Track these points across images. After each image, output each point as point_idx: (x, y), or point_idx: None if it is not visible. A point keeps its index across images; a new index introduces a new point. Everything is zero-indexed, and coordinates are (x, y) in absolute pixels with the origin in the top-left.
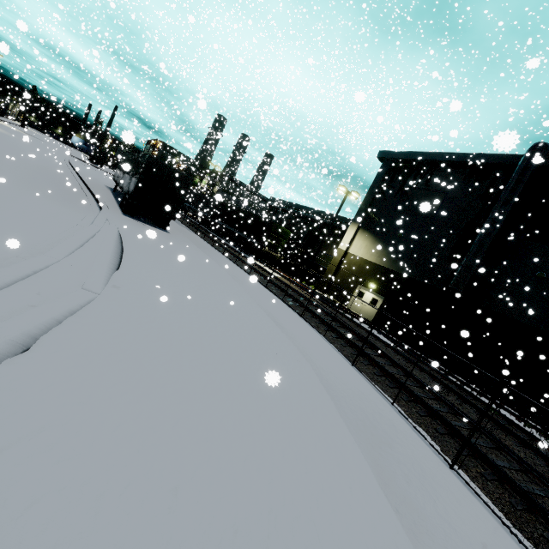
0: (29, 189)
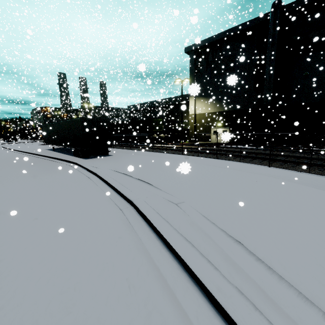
0: (36, 174)
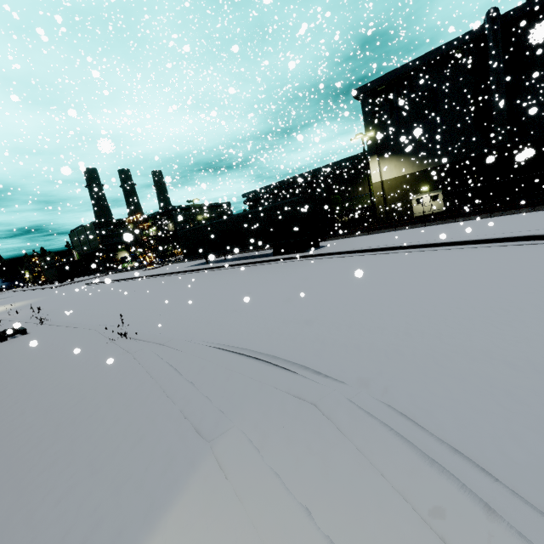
0: (294, 269)
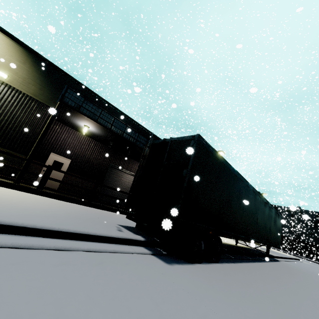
0: None
